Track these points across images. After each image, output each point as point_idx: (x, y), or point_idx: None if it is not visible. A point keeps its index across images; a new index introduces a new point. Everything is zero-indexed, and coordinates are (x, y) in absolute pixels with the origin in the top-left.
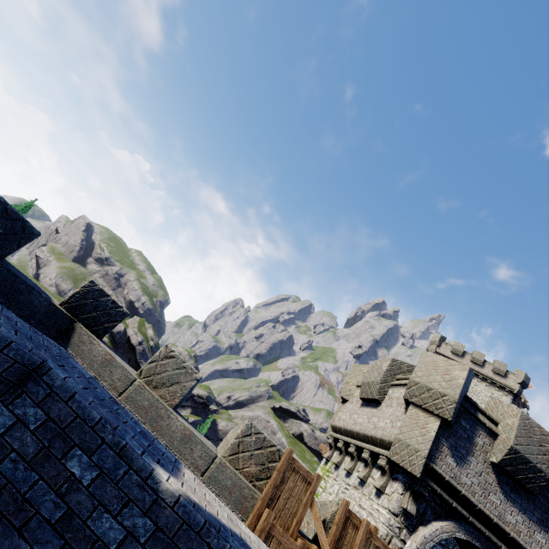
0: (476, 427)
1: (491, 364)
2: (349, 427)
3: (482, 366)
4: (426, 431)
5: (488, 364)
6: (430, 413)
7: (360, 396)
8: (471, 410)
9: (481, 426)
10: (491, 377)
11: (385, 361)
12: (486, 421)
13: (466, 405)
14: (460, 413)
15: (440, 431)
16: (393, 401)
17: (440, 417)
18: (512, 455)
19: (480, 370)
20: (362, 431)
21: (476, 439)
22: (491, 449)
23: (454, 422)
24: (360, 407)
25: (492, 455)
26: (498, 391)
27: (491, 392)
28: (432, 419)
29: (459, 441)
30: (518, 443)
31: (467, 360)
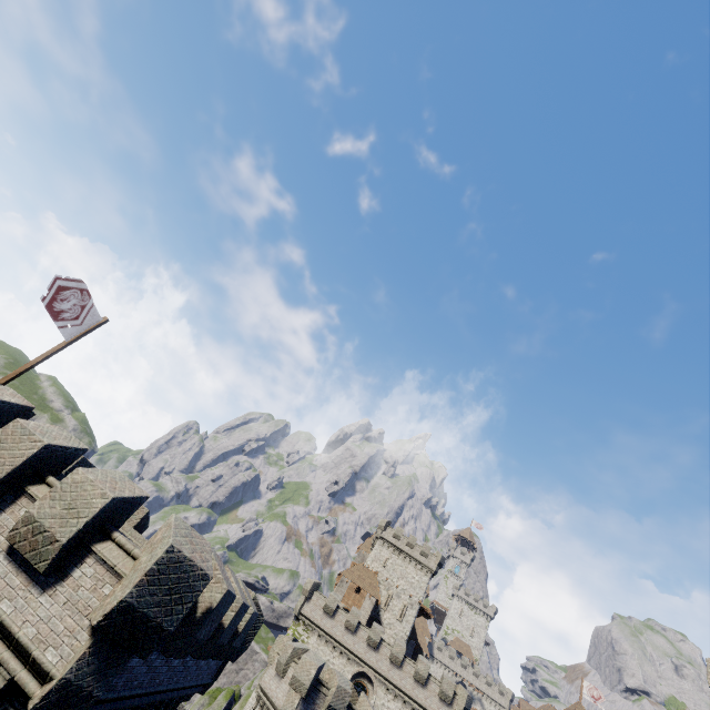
0: (318, 695)
1: (420, 547)
2: (267, 691)
3: (414, 550)
4: (294, 705)
5: (418, 547)
6: (298, 693)
7: (276, 669)
8: (317, 687)
9: (321, 694)
10: (418, 560)
11: (291, 648)
12: (324, 690)
13: (316, 684)
14: (312, 690)
15: (300, 702)
16: (288, 679)
17: (301, 696)
18: (329, 708)
19: (412, 553)
20: (271, 697)
21: (317, 701)
22: (323, 704)
23: (308, 696)
24: (275, 675)
25: (323, 708)
26: (422, 572)
27: (417, 573)
28: (298, 697)
29: (309, 705)
30: (332, 702)
31: (403, 544)
